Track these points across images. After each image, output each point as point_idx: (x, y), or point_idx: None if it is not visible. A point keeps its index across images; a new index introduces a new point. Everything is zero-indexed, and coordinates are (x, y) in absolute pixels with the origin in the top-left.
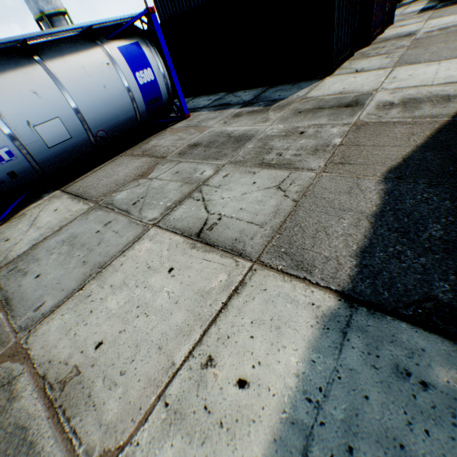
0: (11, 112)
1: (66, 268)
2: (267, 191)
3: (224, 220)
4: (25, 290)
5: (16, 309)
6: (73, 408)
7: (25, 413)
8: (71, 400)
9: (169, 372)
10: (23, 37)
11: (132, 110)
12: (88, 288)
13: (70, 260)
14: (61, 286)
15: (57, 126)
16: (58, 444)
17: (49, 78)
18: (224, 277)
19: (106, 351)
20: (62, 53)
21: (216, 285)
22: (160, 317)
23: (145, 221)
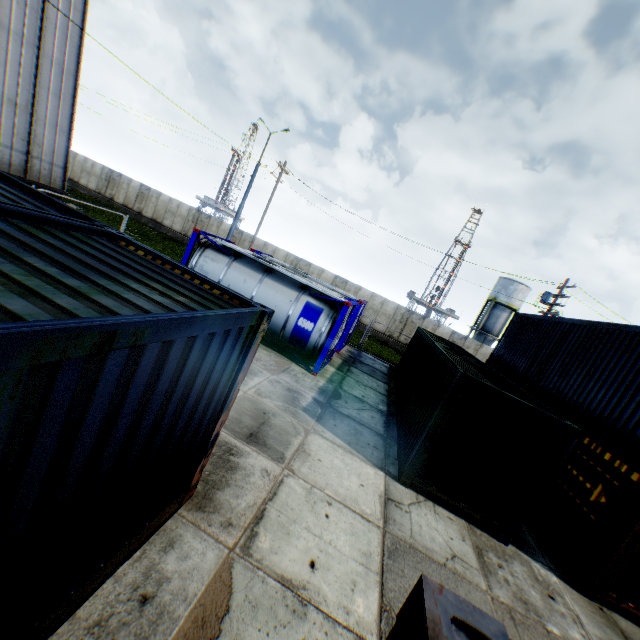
0: (229, 277)
1: None
2: None
3: None
4: None
5: None
6: None
7: None
8: None
9: None
10: (266, 264)
11: (280, 329)
12: None
13: None
14: None
15: None
16: None
17: (258, 282)
18: None
19: None
20: (279, 280)
21: None
22: None
23: None
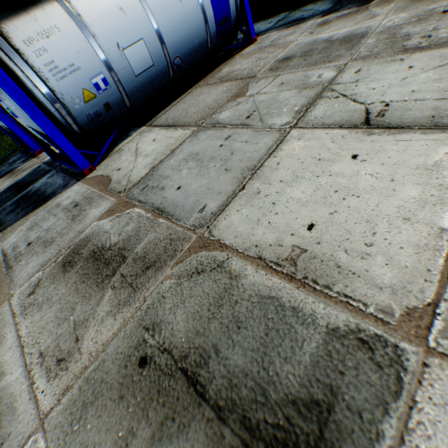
0: (102, 33)
1: (207, 177)
2: (439, 69)
3: (395, 105)
4: (172, 199)
5: (174, 214)
6: (324, 278)
7: (262, 287)
8: (315, 273)
9: (443, 237)
10: None
11: (204, 32)
12: (251, 187)
13: (207, 171)
14: (214, 191)
15: (141, 51)
16: (332, 307)
17: None
18: (447, 149)
19: (326, 230)
20: None
21: (441, 158)
22: (378, 195)
23: (276, 127)
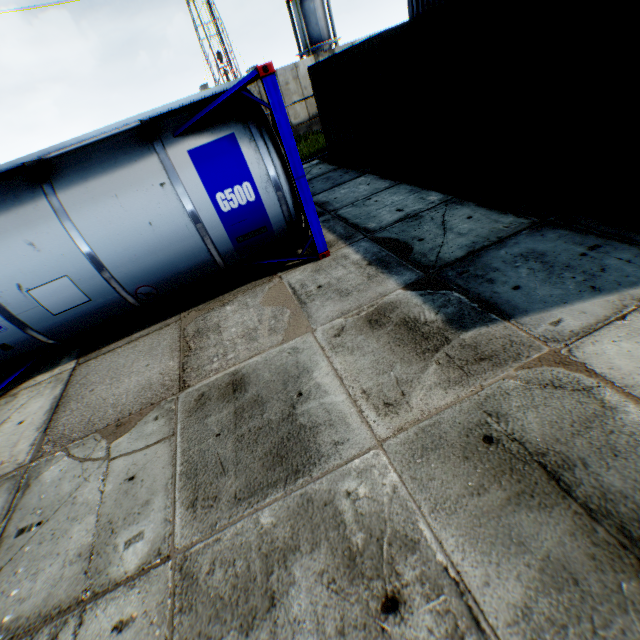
0: None
1: None
2: None
3: None
4: None
5: None
6: None
7: None
8: None
9: None
10: (15, 163)
11: (204, 252)
12: None
13: None
14: None
15: (65, 288)
16: None
17: (56, 219)
18: None
19: None
20: (88, 171)
21: None
22: None
23: None
